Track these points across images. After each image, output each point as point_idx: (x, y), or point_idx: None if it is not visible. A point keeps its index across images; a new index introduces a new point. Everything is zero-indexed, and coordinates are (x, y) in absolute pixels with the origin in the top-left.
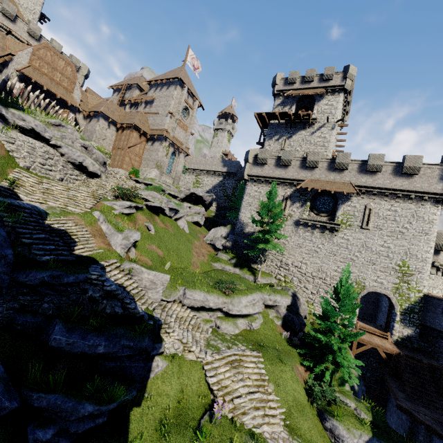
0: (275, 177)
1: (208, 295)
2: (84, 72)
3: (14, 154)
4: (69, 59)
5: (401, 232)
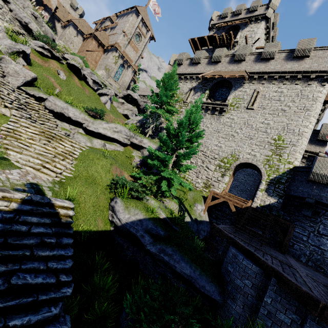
0: (186, 73)
1: (70, 107)
2: (80, 12)
3: None
4: (70, 0)
5: (282, 110)
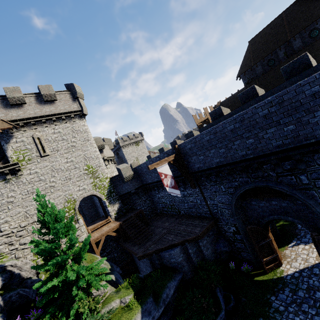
0: None
1: None
2: None
3: None
4: None
5: (73, 146)
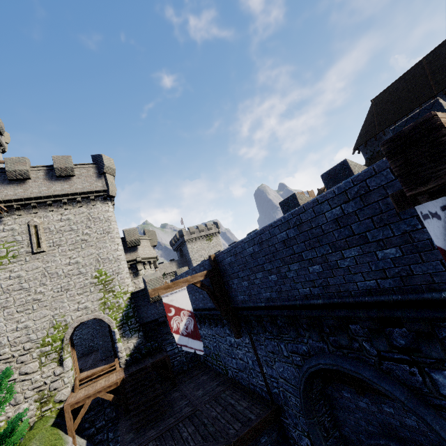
0: None
1: None
2: None
3: None
4: None
5: (84, 241)
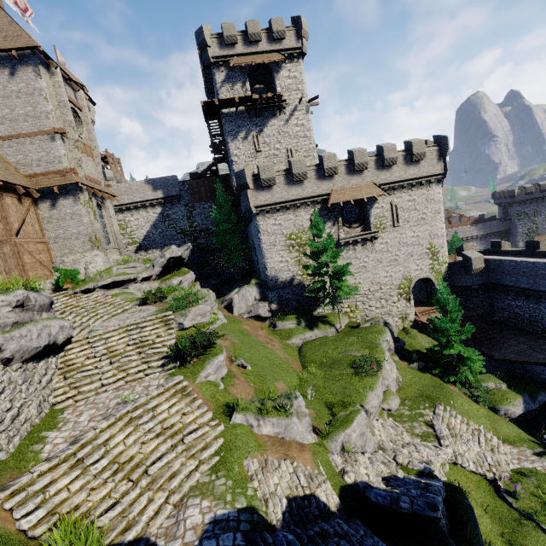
0: (294, 199)
1: (376, 392)
2: None
3: None
4: None
5: (423, 219)
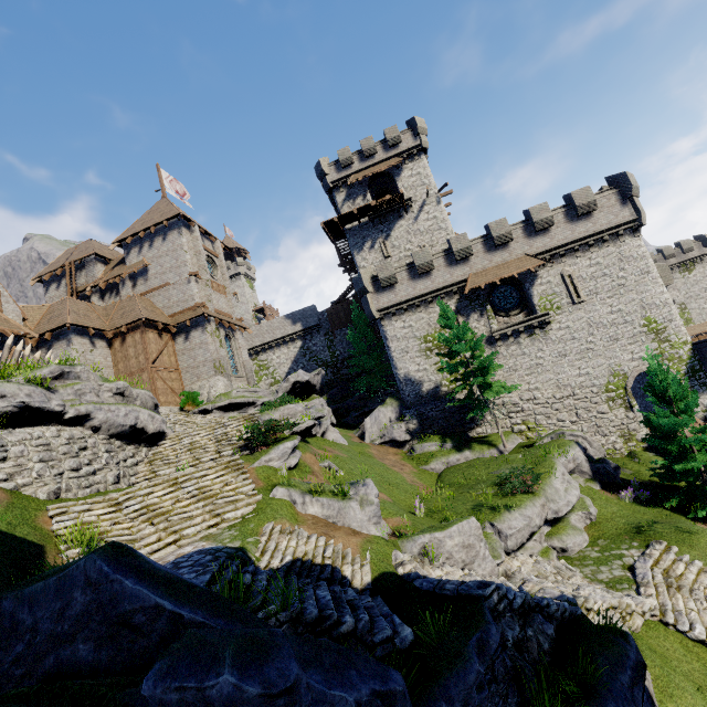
0: (422, 294)
1: (523, 511)
2: None
3: (16, 480)
4: None
5: (621, 286)
